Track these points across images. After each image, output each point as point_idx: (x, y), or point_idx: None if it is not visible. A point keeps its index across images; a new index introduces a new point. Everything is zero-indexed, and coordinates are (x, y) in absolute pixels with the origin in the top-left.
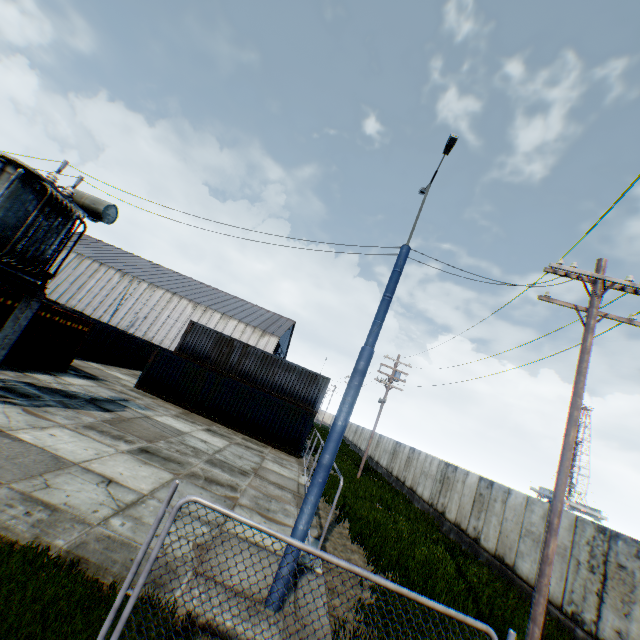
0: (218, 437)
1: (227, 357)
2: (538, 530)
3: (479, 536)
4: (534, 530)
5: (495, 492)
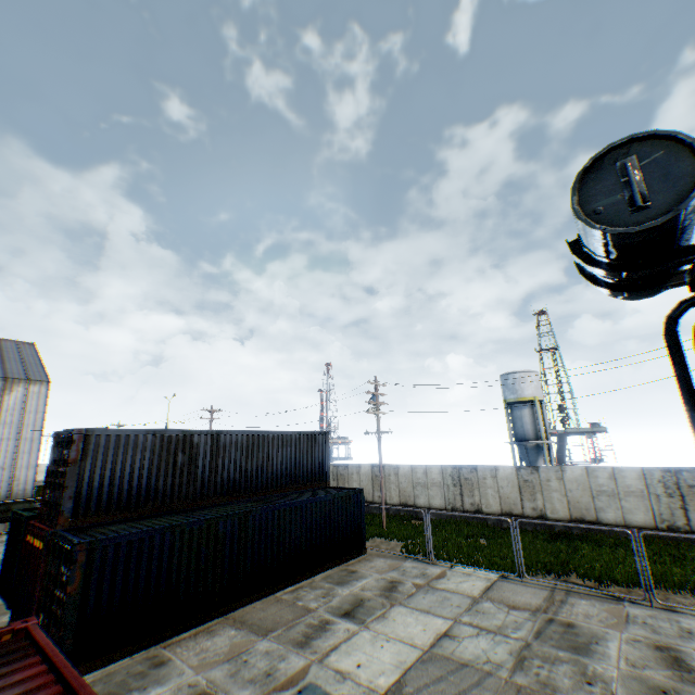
0: (382, 612)
1: (191, 471)
2: (610, 488)
3: (544, 513)
4: (606, 489)
5: (545, 474)
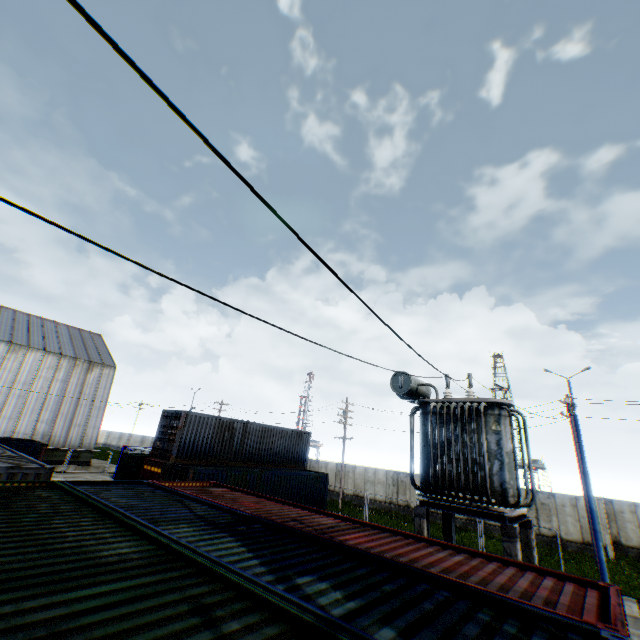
0: None
1: (231, 443)
2: None
3: None
4: None
5: None
